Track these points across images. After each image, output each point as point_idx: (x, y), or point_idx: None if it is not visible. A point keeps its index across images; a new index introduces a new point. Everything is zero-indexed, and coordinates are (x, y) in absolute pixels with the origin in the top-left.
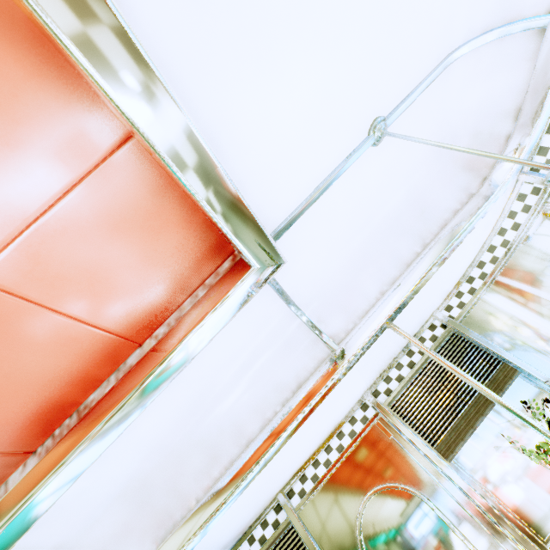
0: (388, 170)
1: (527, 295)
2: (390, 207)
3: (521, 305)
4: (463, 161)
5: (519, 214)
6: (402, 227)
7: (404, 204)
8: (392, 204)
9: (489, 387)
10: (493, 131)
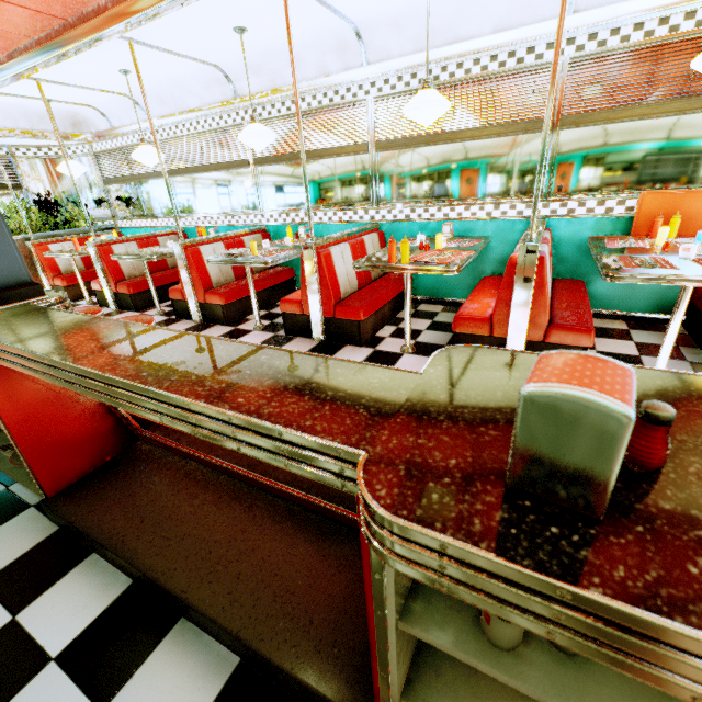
0: (43, 104)
1: (55, 174)
2: (32, 108)
3: (50, 174)
4: (75, 122)
5: (80, 151)
6: (30, 116)
7: (39, 112)
8: (34, 108)
9: (6, 185)
10: (90, 127)
